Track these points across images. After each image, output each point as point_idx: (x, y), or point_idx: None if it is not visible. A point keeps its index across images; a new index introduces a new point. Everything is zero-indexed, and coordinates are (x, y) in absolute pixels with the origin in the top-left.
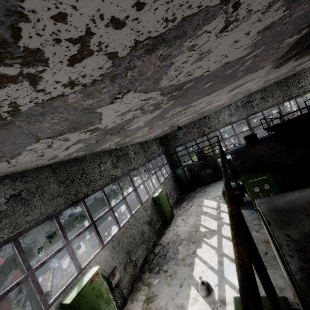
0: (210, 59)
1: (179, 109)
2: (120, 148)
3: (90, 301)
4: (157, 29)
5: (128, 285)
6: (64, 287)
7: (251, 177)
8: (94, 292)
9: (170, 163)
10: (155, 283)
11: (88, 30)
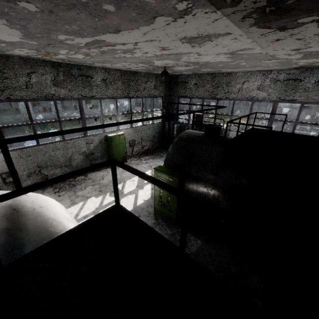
0: None
1: (77, 38)
2: (79, 66)
3: None
4: None
5: None
6: None
7: (161, 171)
8: None
9: (165, 112)
10: None
11: None
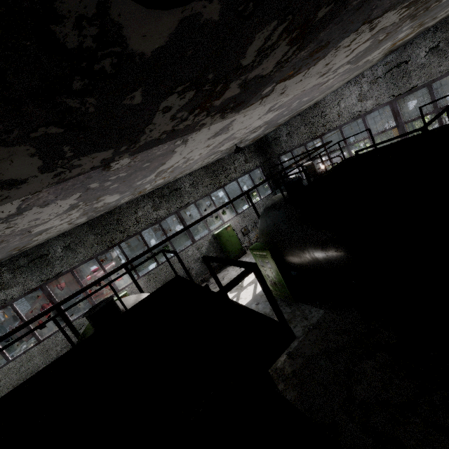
0: (47, 213)
1: (147, 178)
2: (167, 185)
3: None
4: None
5: None
6: None
7: (254, 248)
8: None
9: (272, 180)
10: None
11: None
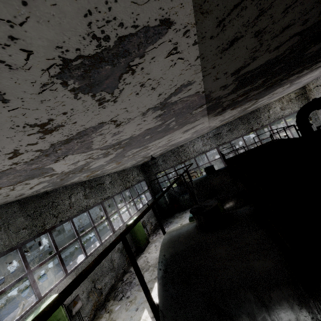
0: (127, 132)
1: (136, 149)
2: (94, 179)
3: None
4: (63, 138)
5: (90, 313)
6: (21, 315)
7: None
8: (50, 318)
9: (151, 189)
10: (116, 309)
11: (15, 149)
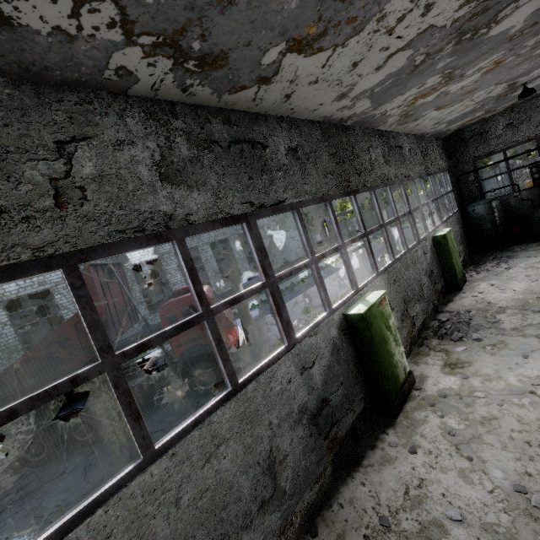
0: None
1: None
2: (391, 133)
3: (380, 326)
4: None
5: (406, 344)
6: (343, 299)
7: None
8: (383, 319)
9: (456, 194)
10: (457, 350)
11: None
